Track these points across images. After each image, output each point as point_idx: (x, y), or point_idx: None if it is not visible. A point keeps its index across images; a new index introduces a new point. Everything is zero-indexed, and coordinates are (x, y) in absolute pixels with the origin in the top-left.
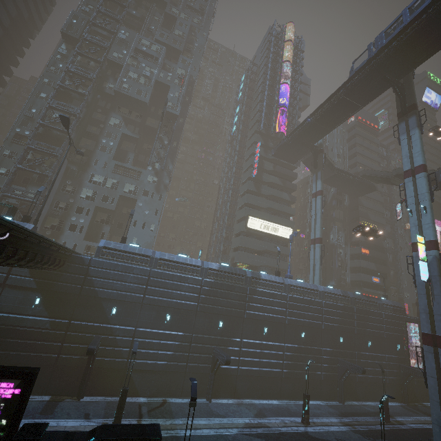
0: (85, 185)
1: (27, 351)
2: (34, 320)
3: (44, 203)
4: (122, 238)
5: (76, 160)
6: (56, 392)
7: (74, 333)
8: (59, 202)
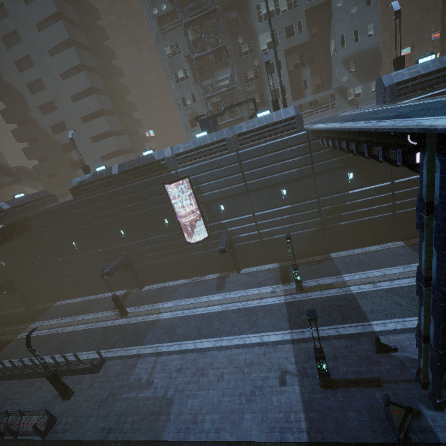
0: (258, 31)
1: (363, 217)
2: (357, 192)
3: (279, 75)
4: (397, 60)
5: (226, 3)
6: (403, 238)
7: (402, 190)
8: (245, 73)
